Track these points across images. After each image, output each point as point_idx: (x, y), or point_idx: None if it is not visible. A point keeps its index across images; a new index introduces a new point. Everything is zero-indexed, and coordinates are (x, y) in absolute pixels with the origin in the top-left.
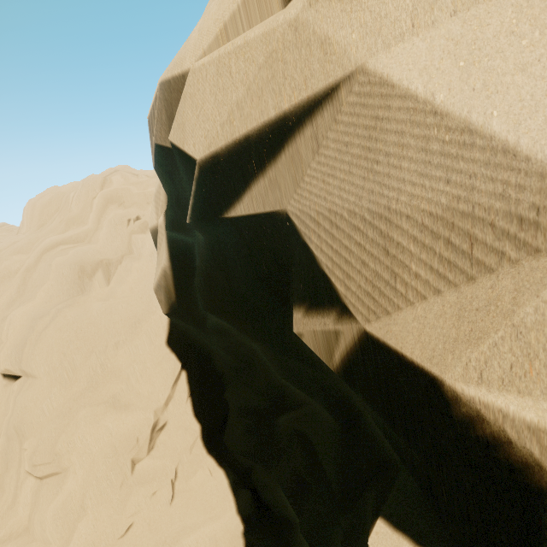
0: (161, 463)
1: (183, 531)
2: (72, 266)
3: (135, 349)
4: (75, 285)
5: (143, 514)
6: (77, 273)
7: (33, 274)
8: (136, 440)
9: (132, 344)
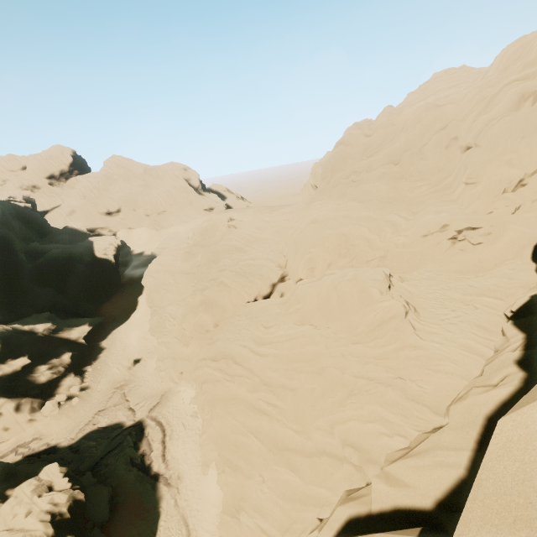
0: (515, 198)
1: (512, 223)
2: (518, 94)
3: (531, 141)
4: (515, 105)
5: (498, 210)
6: (518, 98)
7: (494, 99)
8: (510, 181)
9: (530, 139)
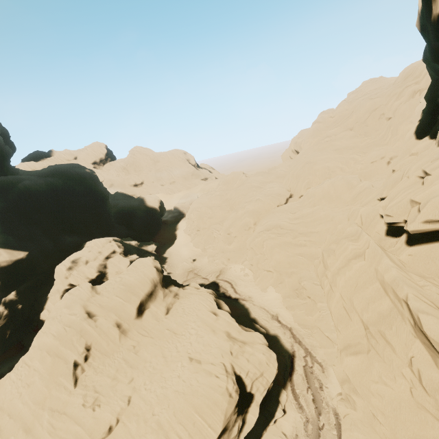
0: None
1: None
2: (412, 91)
3: None
4: (411, 96)
5: None
6: (412, 93)
7: (401, 94)
8: None
9: None
